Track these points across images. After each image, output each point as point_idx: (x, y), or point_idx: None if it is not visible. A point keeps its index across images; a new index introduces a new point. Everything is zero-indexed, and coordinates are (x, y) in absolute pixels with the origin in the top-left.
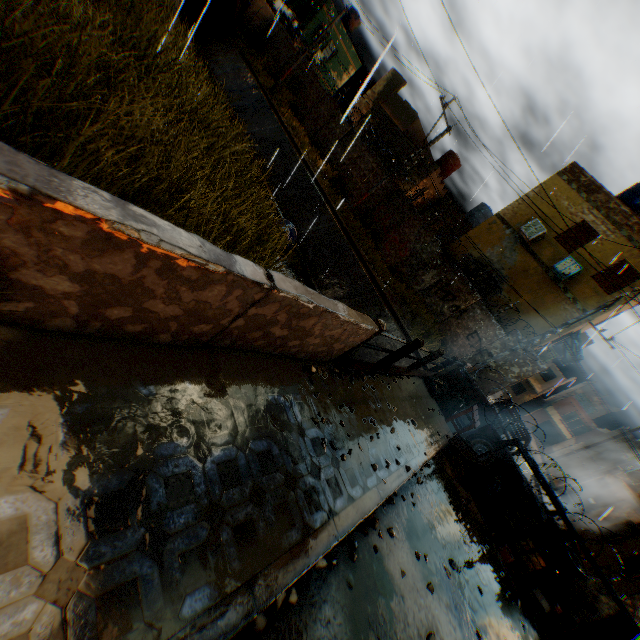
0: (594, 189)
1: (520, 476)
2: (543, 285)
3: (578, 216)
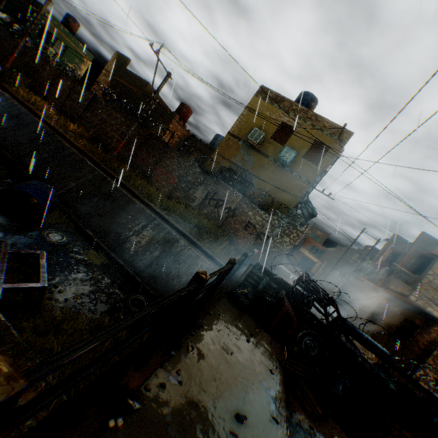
0: (281, 99)
1: (354, 353)
2: (278, 172)
3: (279, 119)
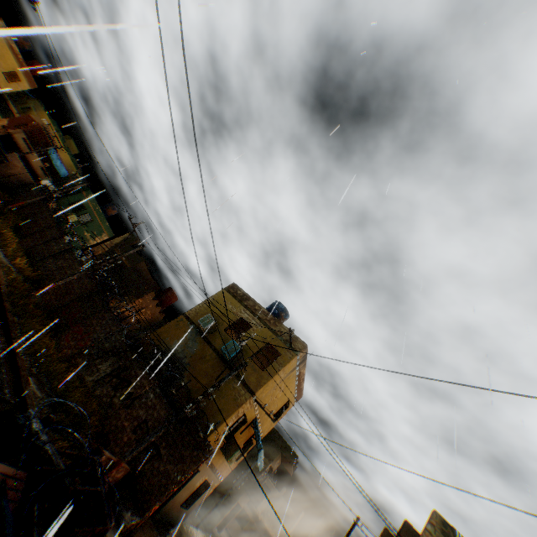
0: (247, 298)
1: None
2: (218, 368)
3: (239, 314)
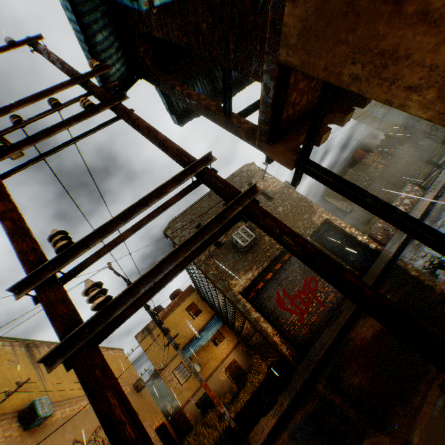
0: None
1: None
2: None
3: None
